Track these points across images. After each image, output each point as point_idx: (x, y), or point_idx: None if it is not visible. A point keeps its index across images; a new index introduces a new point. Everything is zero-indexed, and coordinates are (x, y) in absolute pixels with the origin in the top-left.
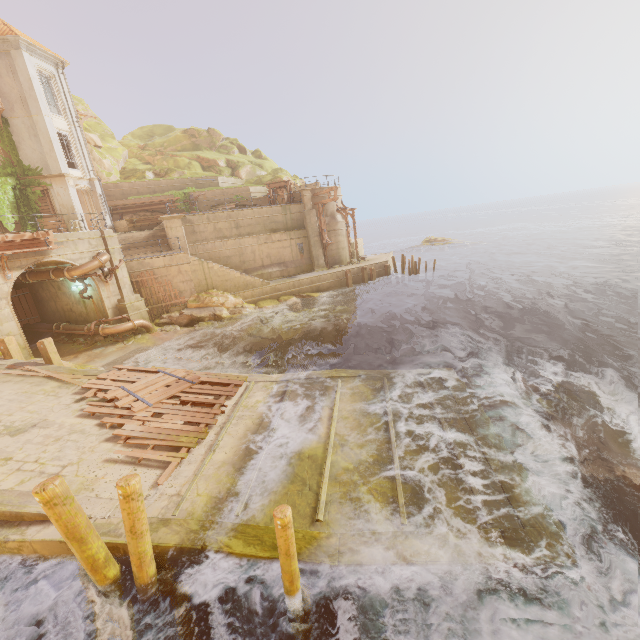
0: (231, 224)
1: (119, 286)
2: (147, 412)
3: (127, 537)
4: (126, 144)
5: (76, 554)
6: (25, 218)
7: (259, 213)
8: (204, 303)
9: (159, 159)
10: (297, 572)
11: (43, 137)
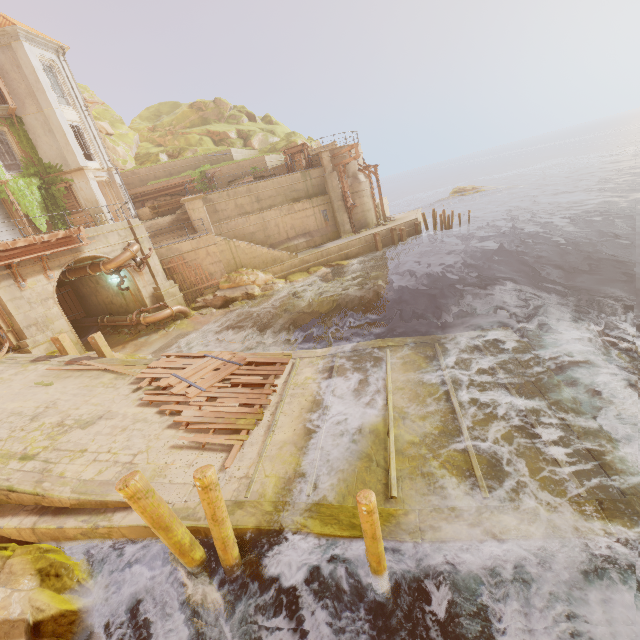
0: (251, 198)
1: (153, 275)
2: (202, 397)
3: (209, 524)
4: (136, 128)
5: (164, 541)
6: (55, 217)
7: (278, 183)
8: (235, 283)
9: (170, 139)
10: (383, 553)
11: (57, 131)
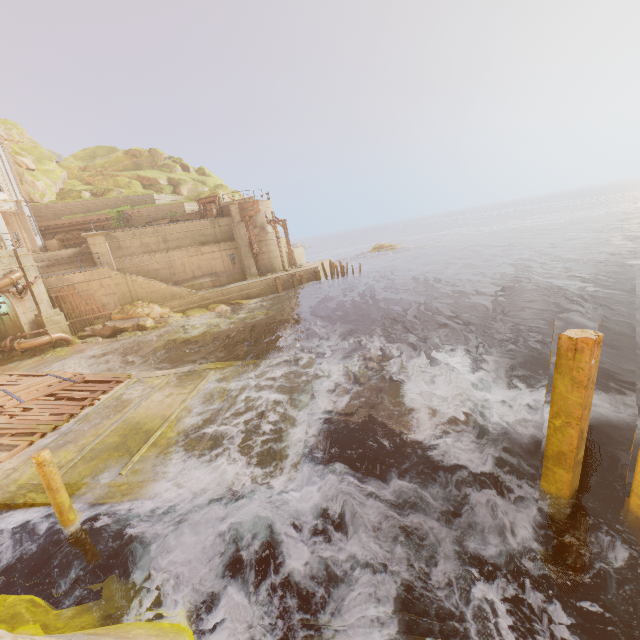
0: (158, 239)
1: (36, 302)
2: (18, 408)
3: None
4: (66, 166)
5: None
6: None
7: (187, 227)
8: (128, 314)
9: (99, 179)
10: (67, 505)
11: None
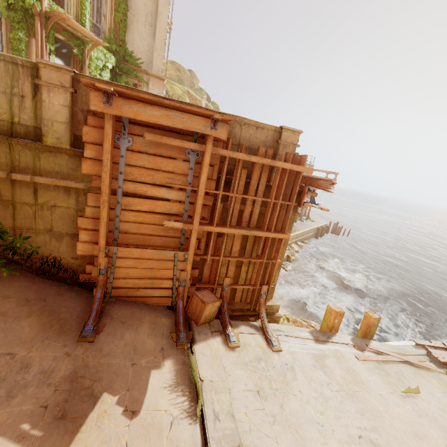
0: None
1: None
2: None
3: None
4: None
5: None
6: None
7: None
8: None
9: None
10: None
11: (159, 31)
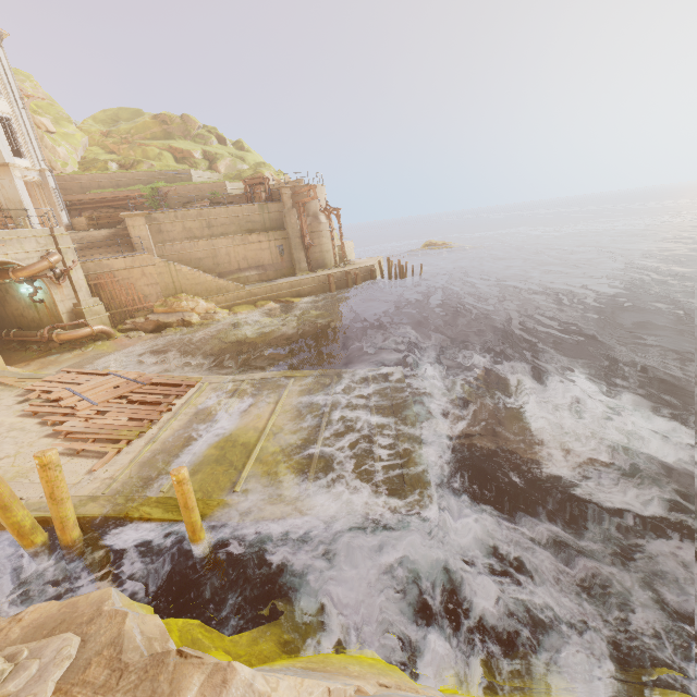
0: (202, 223)
1: (74, 289)
2: (91, 410)
3: (48, 503)
4: (86, 129)
5: (1, 520)
6: None
7: (233, 212)
8: (172, 308)
9: (125, 148)
10: (199, 524)
11: None
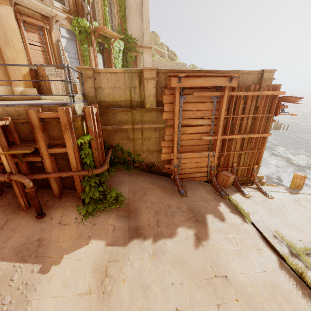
0: None
1: None
2: None
3: None
4: None
5: None
6: None
7: None
8: None
9: None
10: None
11: (145, 15)
